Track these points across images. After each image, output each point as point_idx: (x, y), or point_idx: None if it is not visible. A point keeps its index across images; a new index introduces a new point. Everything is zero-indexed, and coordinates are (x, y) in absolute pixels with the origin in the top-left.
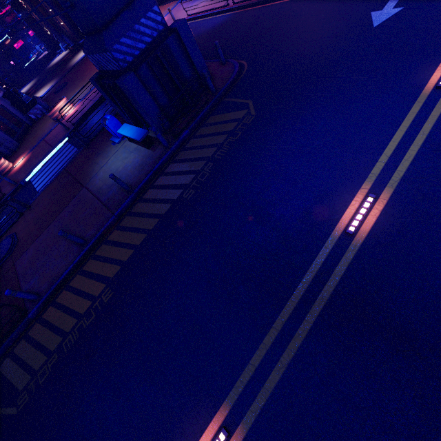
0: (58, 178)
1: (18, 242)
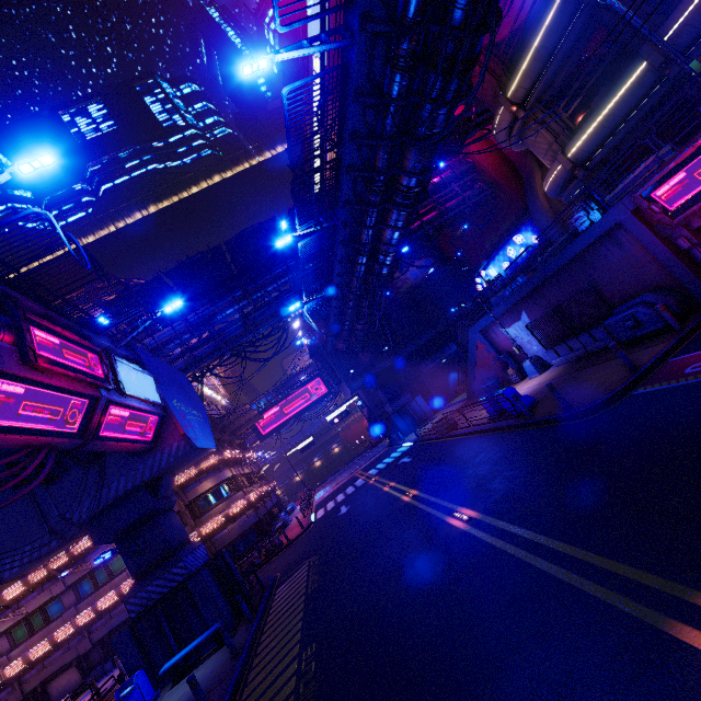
0: None
1: None
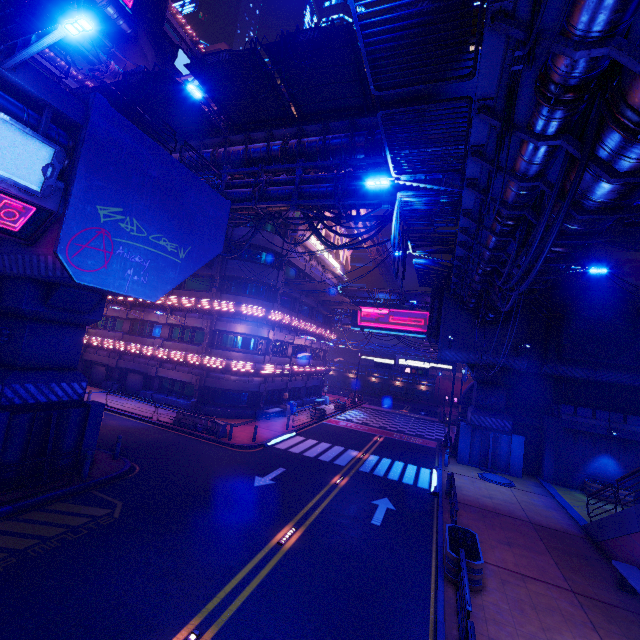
0: None
1: None
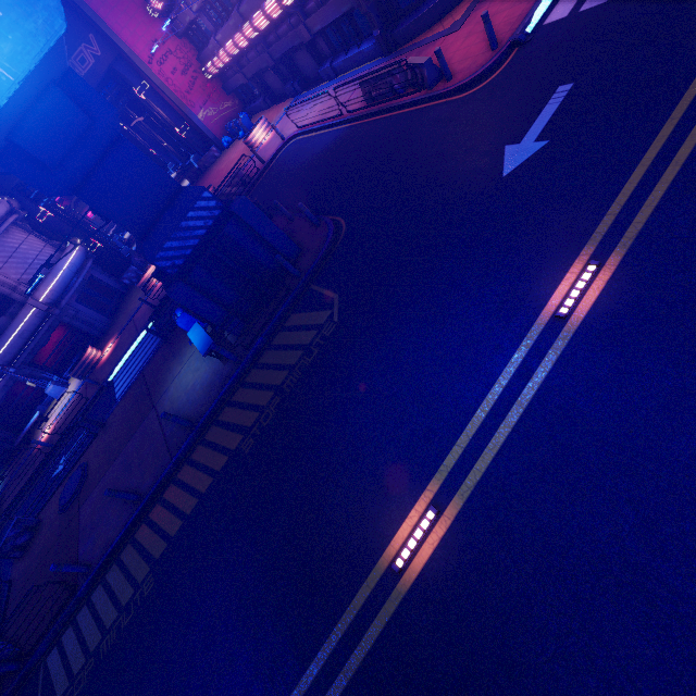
0: (134, 385)
1: (87, 478)
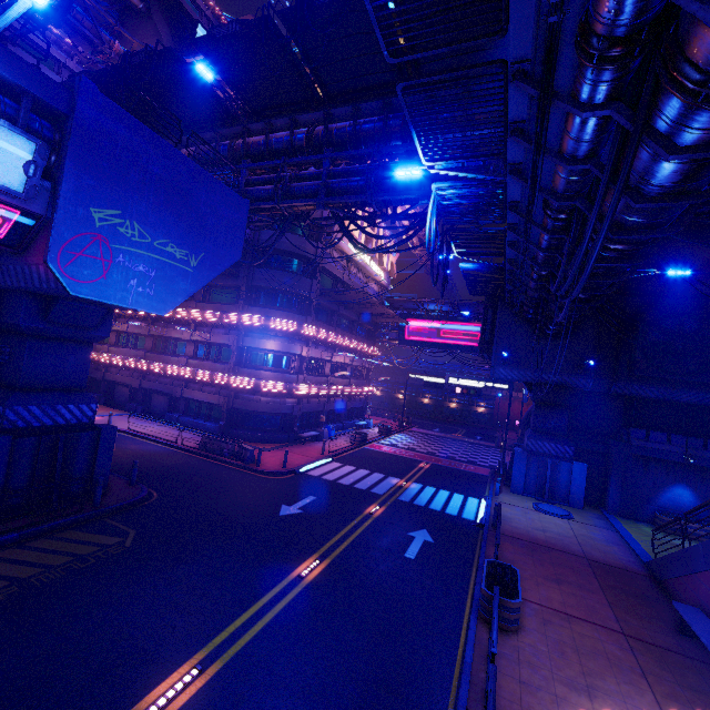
0: None
1: None
